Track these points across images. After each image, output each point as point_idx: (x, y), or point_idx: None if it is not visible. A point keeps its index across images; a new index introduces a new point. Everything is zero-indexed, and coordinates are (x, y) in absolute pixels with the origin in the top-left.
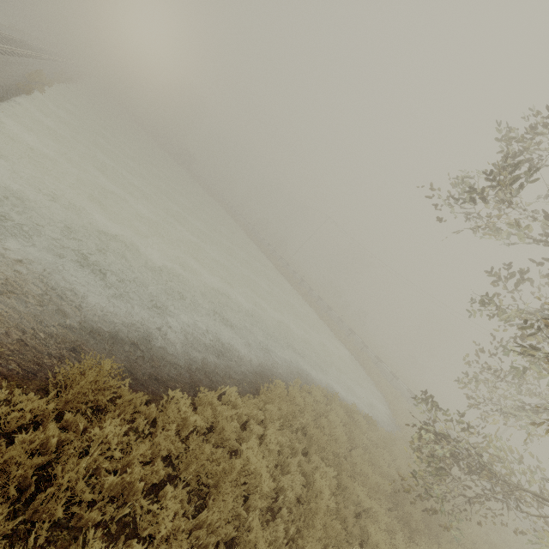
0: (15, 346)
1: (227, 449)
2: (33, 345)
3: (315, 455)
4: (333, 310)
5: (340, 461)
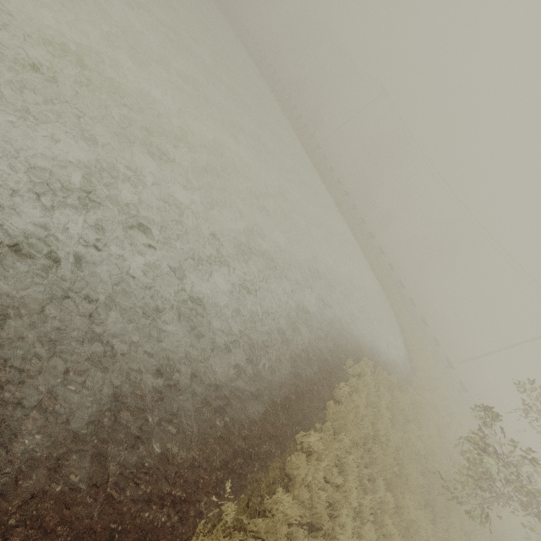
0: (110, 516)
1: (322, 532)
2: (128, 495)
3: (379, 481)
4: (366, 224)
5: (396, 478)
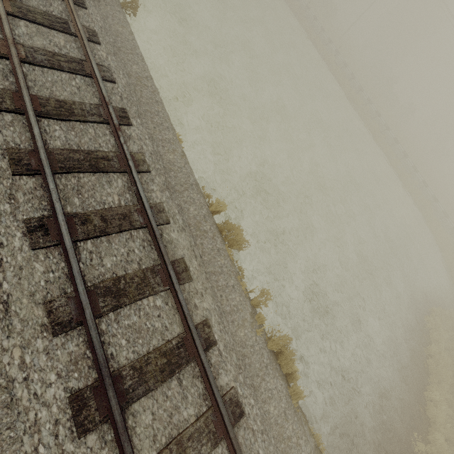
0: None
1: (451, 442)
2: (395, 453)
3: None
4: (399, 144)
5: None
